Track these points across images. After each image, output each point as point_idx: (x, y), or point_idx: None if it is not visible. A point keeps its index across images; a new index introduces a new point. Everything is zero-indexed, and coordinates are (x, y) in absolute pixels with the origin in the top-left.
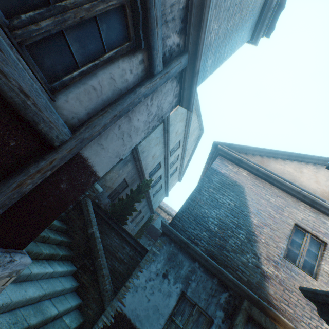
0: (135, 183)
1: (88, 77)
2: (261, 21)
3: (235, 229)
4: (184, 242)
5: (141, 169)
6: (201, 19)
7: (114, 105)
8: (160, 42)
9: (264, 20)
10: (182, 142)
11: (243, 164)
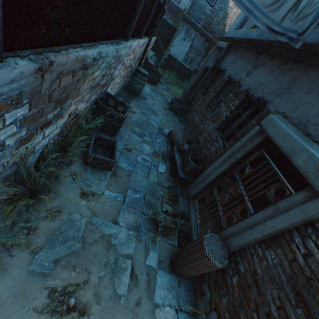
0: None
1: None
2: None
3: (219, 12)
4: (193, 24)
5: None
6: None
7: None
8: None
9: None
10: None
11: None
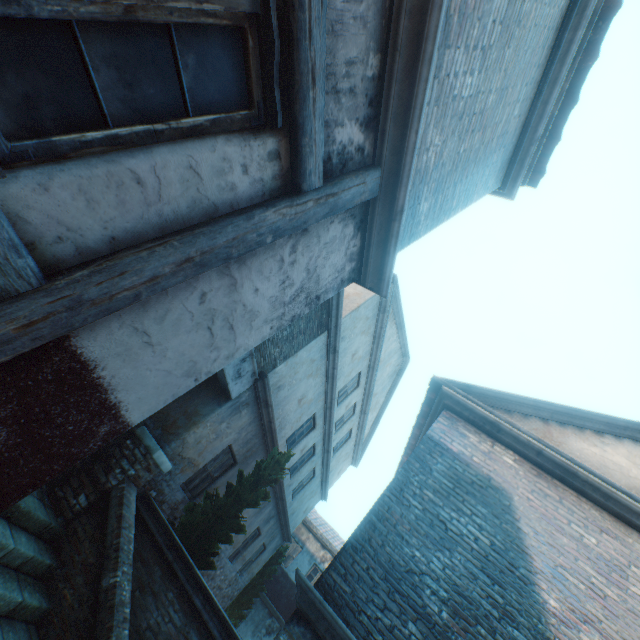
0: (253, 457)
1: (128, 152)
2: (518, 160)
3: (499, 621)
4: None
5: (271, 426)
6: (409, 105)
7: (191, 233)
8: (319, 122)
9: (524, 158)
10: (365, 376)
11: (504, 435)
